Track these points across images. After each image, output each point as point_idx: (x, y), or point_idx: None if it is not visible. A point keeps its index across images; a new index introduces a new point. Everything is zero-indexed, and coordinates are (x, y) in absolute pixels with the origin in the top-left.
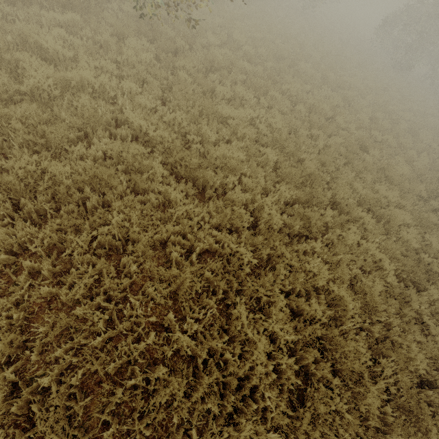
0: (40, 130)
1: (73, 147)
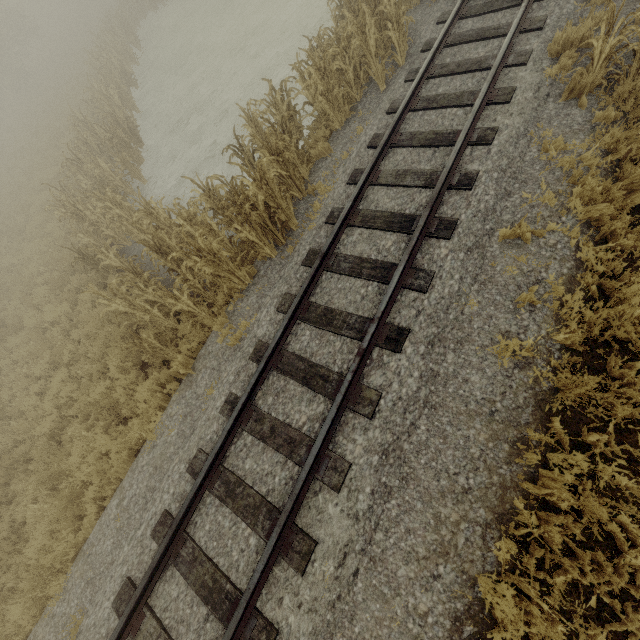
0: None
1: None
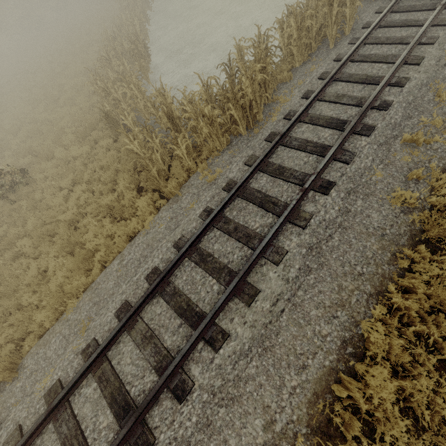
0: None
1: None
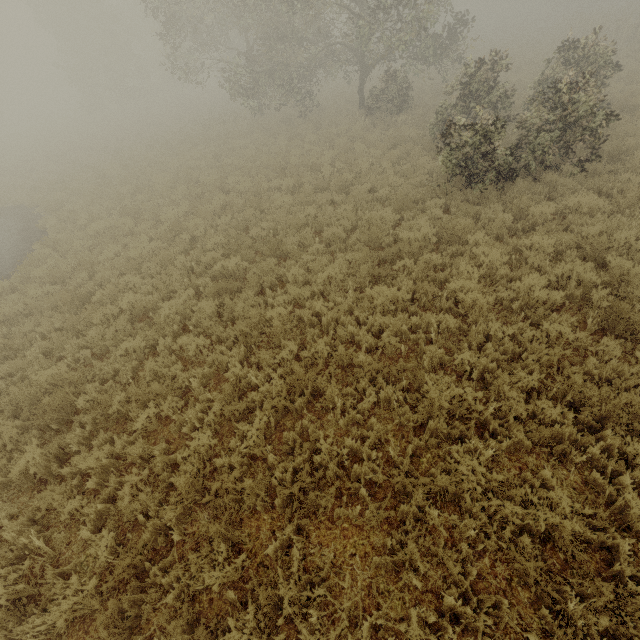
0: None
1: None
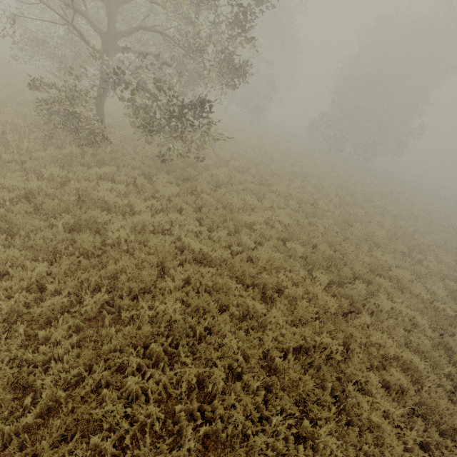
0: (135, 275)
1: (162, 283)
